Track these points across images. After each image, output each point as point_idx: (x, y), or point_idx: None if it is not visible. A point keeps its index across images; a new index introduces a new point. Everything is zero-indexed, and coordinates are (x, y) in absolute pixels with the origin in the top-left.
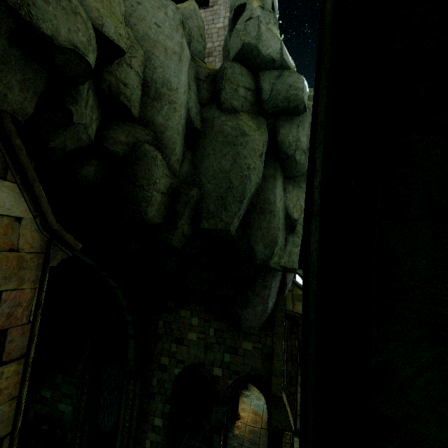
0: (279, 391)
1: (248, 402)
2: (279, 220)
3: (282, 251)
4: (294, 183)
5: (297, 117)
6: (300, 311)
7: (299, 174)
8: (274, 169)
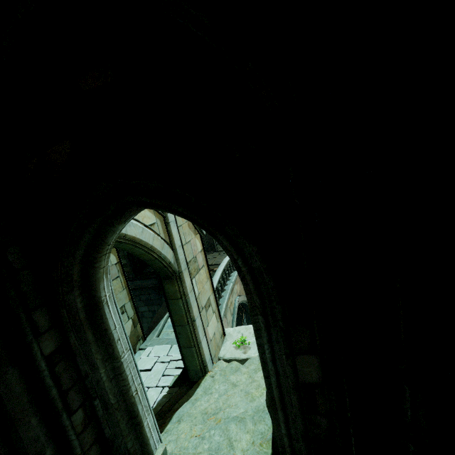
0: None
1: None
2: None
3: None
4: None
5: None
6: None
7: None
8: None
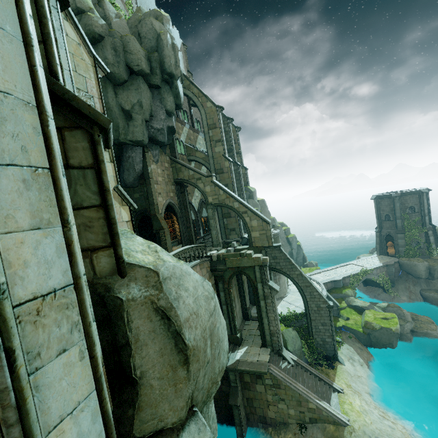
0: (154, 212)
1: (178, 246)
2: (115, 112)
3: (126, 132)
4: (124, 88)
5: (100, 44)
6: (182, 178)
7: (121, 81)
8: (104, 82)
